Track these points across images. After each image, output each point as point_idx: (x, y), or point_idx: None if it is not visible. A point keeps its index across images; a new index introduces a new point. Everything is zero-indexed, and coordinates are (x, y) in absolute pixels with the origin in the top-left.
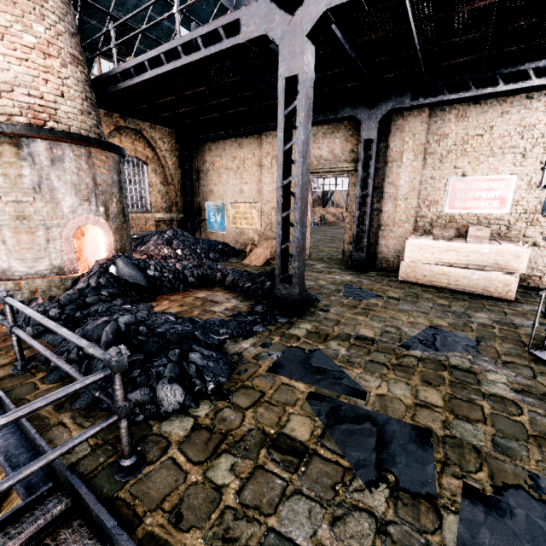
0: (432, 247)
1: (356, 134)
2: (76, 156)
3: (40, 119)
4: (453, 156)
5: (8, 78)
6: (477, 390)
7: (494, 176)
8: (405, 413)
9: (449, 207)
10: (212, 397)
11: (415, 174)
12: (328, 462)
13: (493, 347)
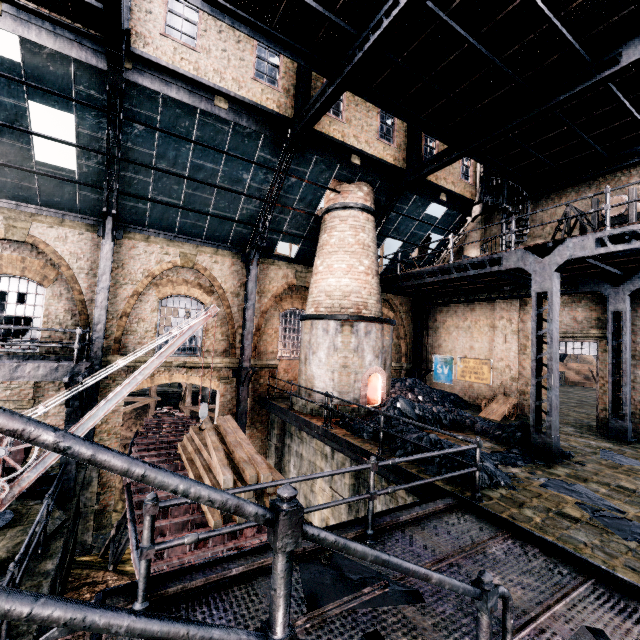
0: None
1: (601, 304)
2: (376, 330)
3: (359, 309)
4: None
5: (349, 289)
6: None
7: None
8: None
9: None
10: (505, 488)
11: None
12: (596, 527)
13: None
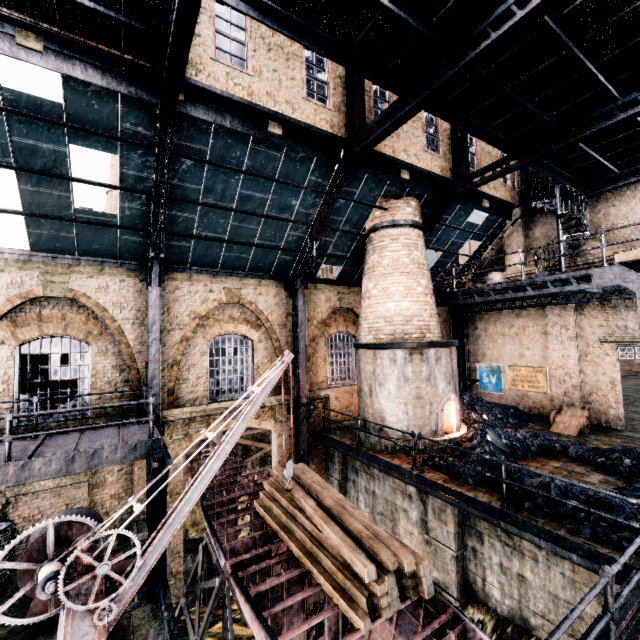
0: None
1: None
2: (445, 355)
3: (423, 333)
4: None
5: (410, 313)
6: None
7: None
8: None
9: None
10: None
11: None
12: None
13: None
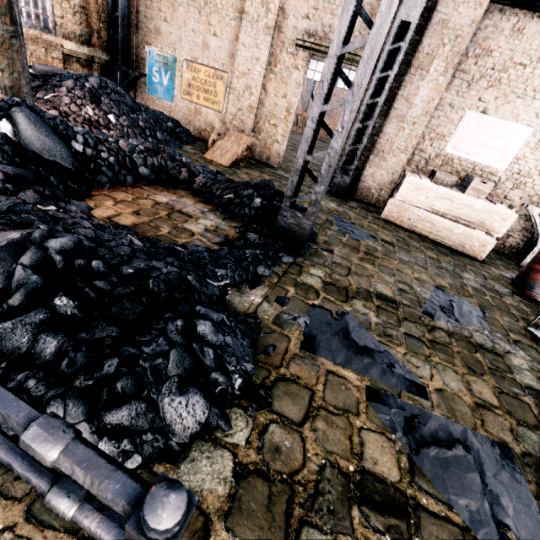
0: (430, 191)
1: None
2: None
3: None
4: (484, 84)
5: None
6: (514, 380)
7: (512, 123)
8: (474, 419)
9: (452, 147)
10: (243, 403)
11: (435, 94)
12: (440, 521)
13: (497, 320)
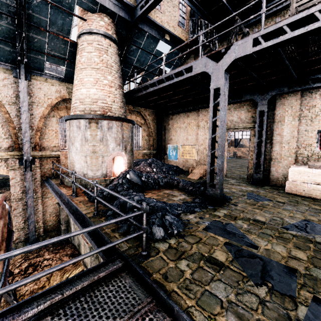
0: (308, 173)
1: (254, 108)
2: (117, 126)
3: (105, 112)
4: (320, 118)
5: (97, 97)
6: None
7: None
8: (281, 259)
9: (320, 148)
10: (176, 237)
11: (293, 128)
12: (235, 272)
13: None
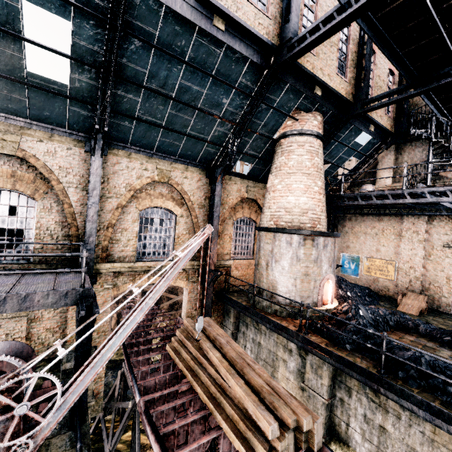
0: None
1: None
2: (331, 243)
3: (315, 224)
4: None
5: (307, 207)
6: None
7: None
8: None
9: None
10: None
11: None
12: None
13: None
